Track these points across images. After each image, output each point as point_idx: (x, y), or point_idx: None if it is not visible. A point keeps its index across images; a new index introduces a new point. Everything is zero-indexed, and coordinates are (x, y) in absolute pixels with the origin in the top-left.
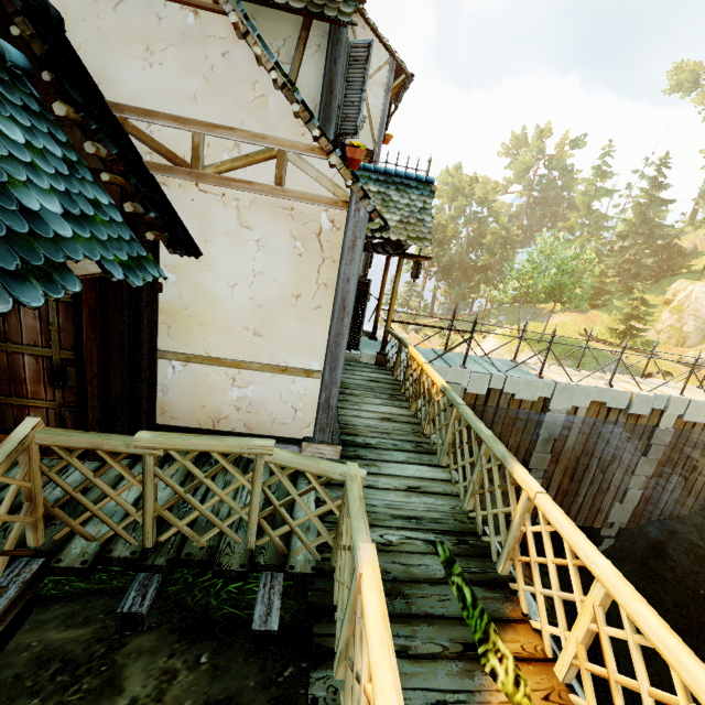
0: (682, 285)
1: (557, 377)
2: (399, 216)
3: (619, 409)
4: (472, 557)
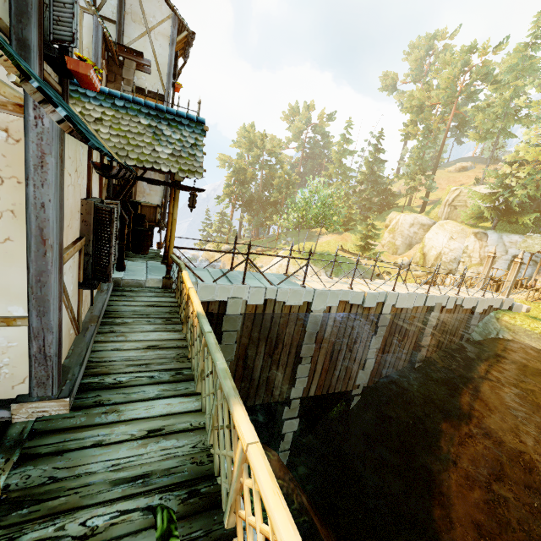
0: (394, 215)
1: (316, 285)
2: (171, 150)
3: (358, 304)
4: (198, 515)
